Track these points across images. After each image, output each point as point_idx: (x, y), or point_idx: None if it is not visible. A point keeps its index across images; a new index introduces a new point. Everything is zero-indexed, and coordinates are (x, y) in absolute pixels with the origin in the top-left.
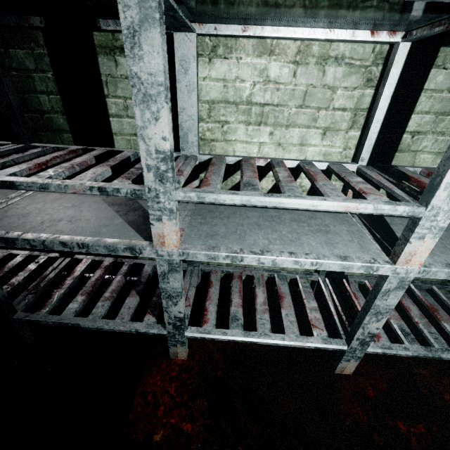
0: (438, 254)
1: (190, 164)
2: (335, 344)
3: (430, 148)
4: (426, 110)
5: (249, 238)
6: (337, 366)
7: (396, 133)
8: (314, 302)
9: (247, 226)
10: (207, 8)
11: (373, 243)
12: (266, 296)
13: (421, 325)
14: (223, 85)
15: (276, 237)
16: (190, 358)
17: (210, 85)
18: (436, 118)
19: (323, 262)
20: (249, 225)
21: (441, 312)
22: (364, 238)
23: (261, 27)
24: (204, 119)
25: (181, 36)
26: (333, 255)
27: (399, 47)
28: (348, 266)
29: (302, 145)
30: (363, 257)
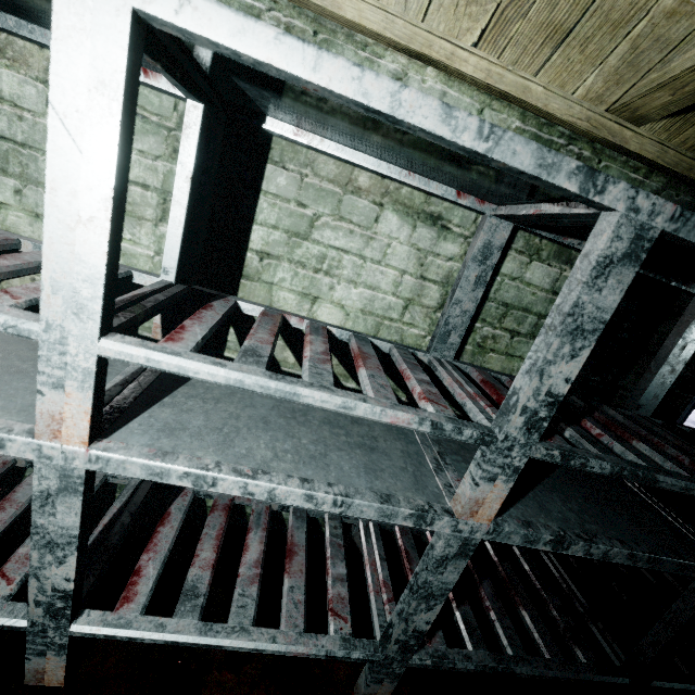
0: (179, 437)
1: None
2: (4, 615)
3: (291, 284)
4: (273, 222)
5: None
6: (26, 668)
7: (235, 248)
8: None
9: None
10: None
11: None
12: None
13: (240, 579)
14: None
15: None
16: None
17: None
18: (289, 239)
19: None
20: None
21: (297, 558)
22: None
23: None
24: None
25: None
26: None
27: (186, 105)
28: None
29: None
30: None
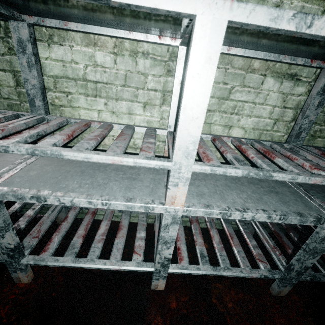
0: (205, 198)
1: (26, 122)
2: (145, 267)
3: (219, 122)
4: (211, 95)
5: (65, 182)
6: (151, 284)
7: None
8: (144, 233)
9: (72, 173)
10: (9, 0)
11: (163, 188)
12: (108, 228)
13: (217, 249)
14: (63, 65)
15: (89, 182)
16: (33, 282)
17: (52, 64)
18: (219, 101)
19: (110, 203)
20: (75, 172)
21: (234, 239)
22: (159, 184)
23: (78, 24)
24: (52, 89)
25: (15, 23)
26: (122, 197)
27: (178, 49)
28: (131, 206)
29: (130, 114)
30: (145, 199)
